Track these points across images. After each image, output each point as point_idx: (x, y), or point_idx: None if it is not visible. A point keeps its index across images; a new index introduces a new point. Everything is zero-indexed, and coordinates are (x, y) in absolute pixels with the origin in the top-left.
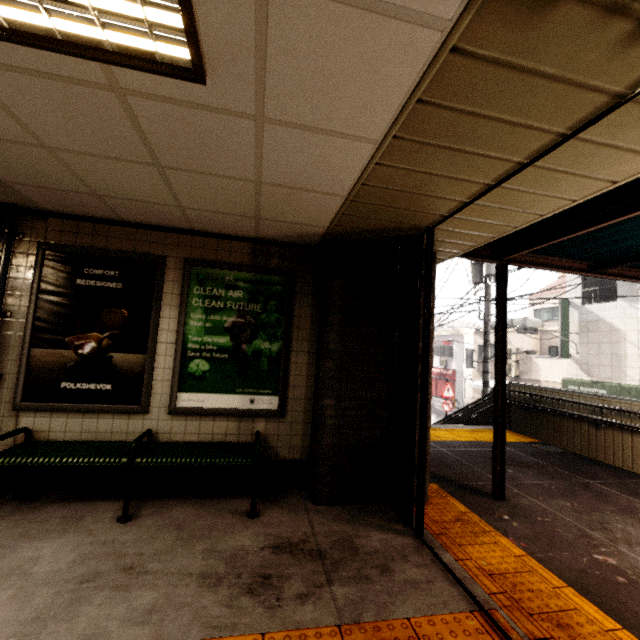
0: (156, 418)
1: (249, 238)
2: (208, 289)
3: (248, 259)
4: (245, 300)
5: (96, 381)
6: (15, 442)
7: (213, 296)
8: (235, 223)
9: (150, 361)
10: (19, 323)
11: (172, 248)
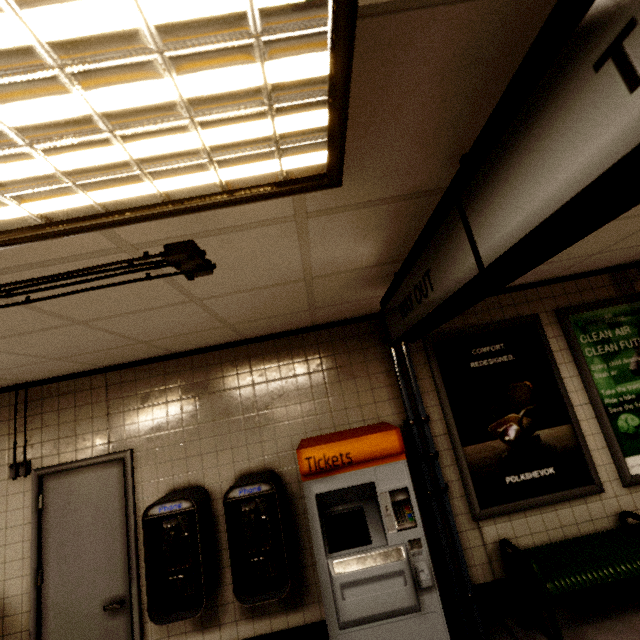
0: (612, 495)
1: (602, 269)
2: (593, 334)
3: (612, 291)
4: (635, 334)
5: (535, 467)
6: (488, 558)
7: (601, 340)
8: (624, 254)
9: (579, 430)
10: (438, 424)
11: (536, 304)
